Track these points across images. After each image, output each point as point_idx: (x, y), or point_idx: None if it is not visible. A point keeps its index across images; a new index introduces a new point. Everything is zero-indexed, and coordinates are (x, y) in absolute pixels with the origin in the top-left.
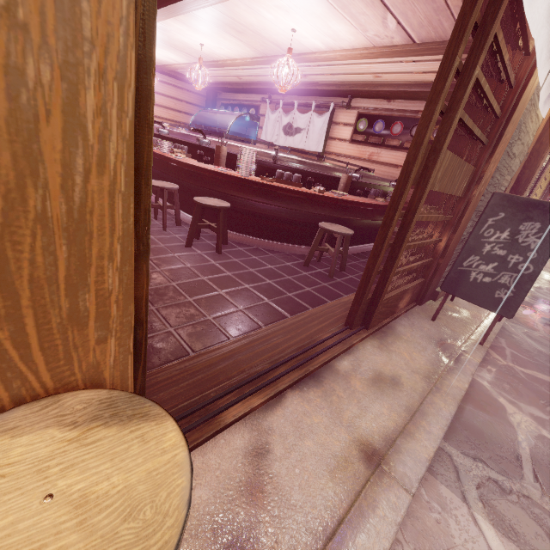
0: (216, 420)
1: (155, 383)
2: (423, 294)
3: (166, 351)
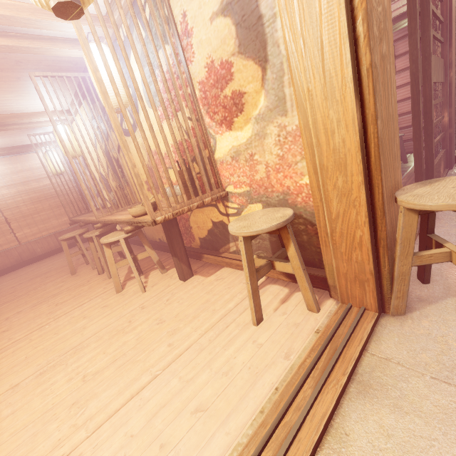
0: None
1: None
2: (449, 160)
3: None
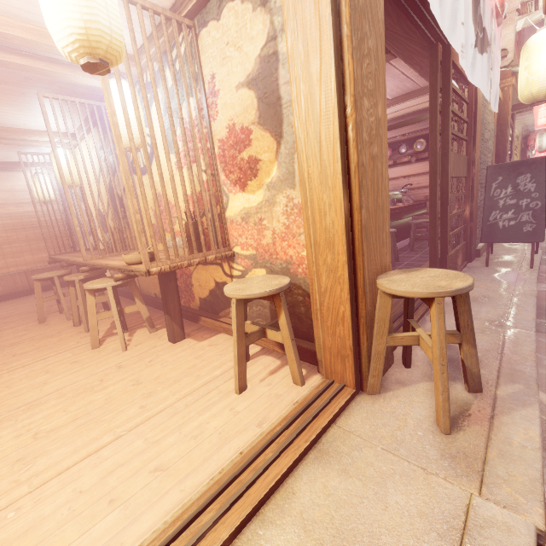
0: (400, 331)
1: None
2: (469, 253)
3: None
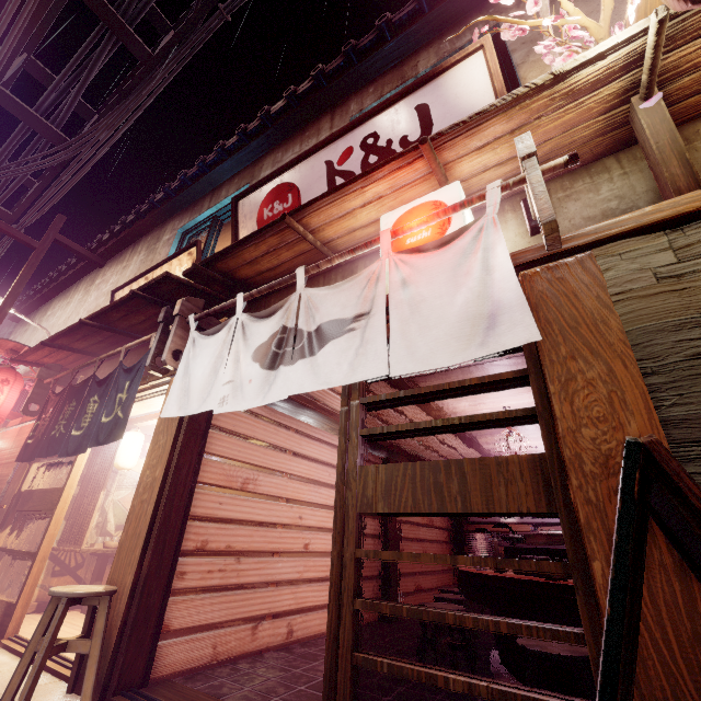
0: None
1: (182, 691)
2: None
3: (218, 691)
